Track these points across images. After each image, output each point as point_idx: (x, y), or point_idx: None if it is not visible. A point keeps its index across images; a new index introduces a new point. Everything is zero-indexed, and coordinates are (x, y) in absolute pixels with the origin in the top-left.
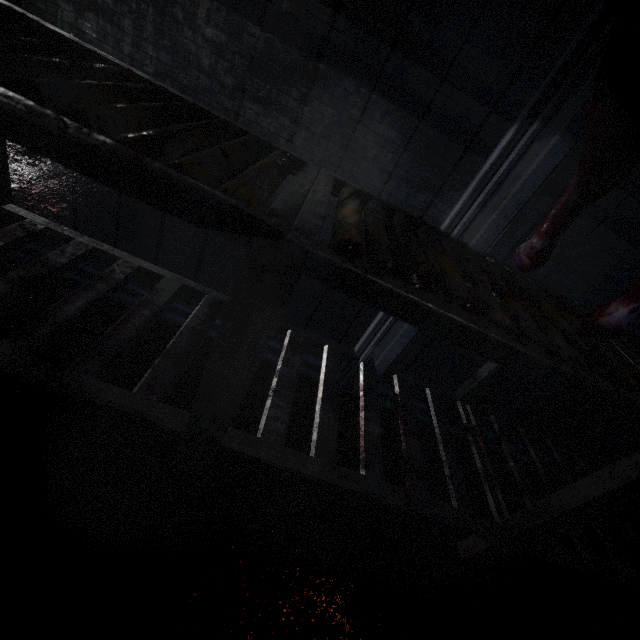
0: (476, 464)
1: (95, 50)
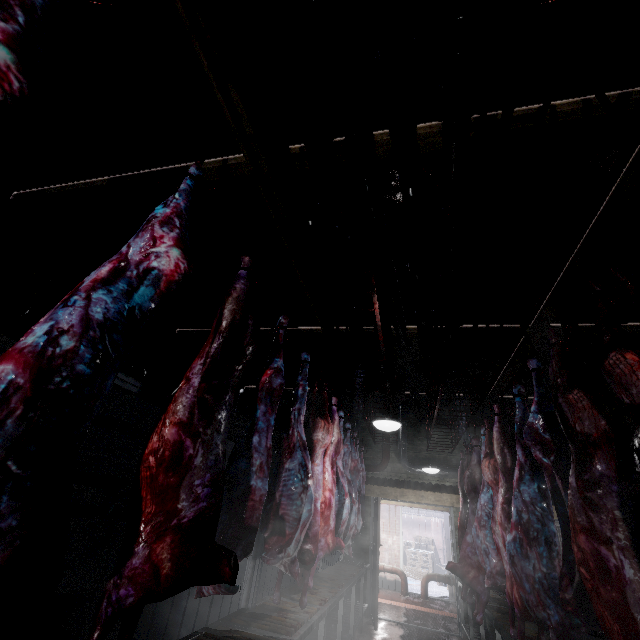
0: None
1: None
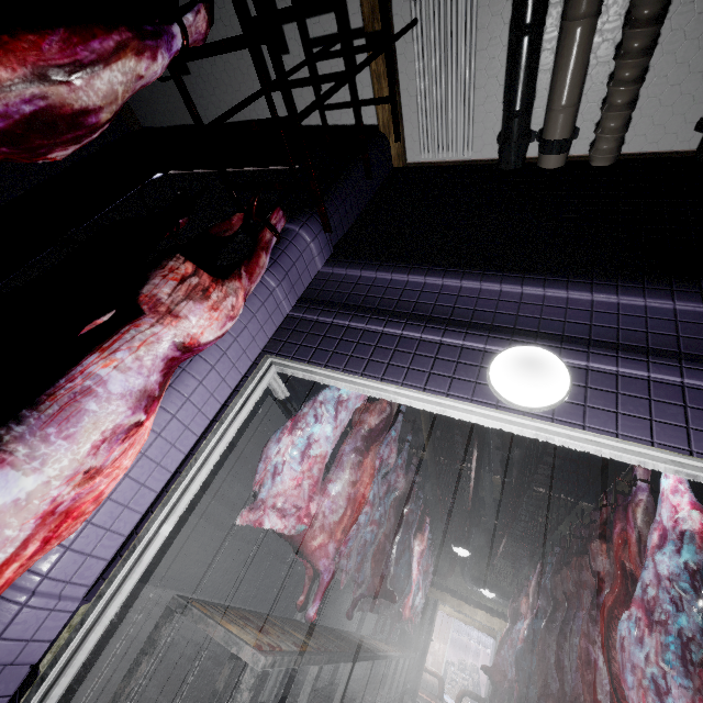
0: (367, 695)
1: (338, 629)
